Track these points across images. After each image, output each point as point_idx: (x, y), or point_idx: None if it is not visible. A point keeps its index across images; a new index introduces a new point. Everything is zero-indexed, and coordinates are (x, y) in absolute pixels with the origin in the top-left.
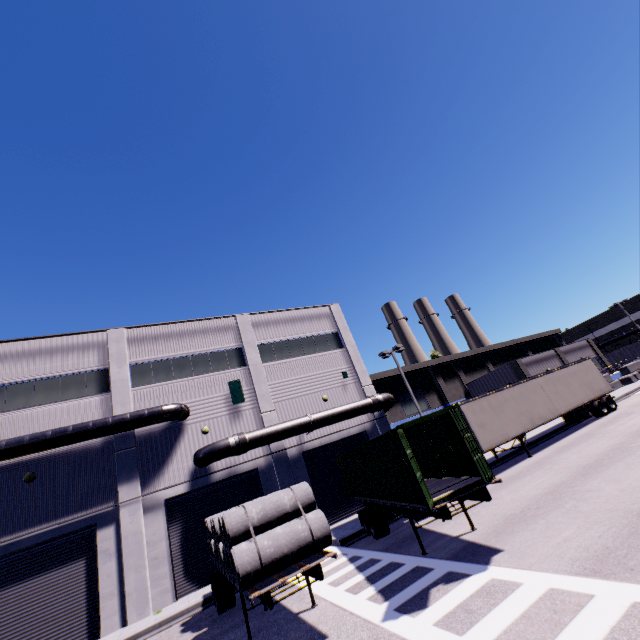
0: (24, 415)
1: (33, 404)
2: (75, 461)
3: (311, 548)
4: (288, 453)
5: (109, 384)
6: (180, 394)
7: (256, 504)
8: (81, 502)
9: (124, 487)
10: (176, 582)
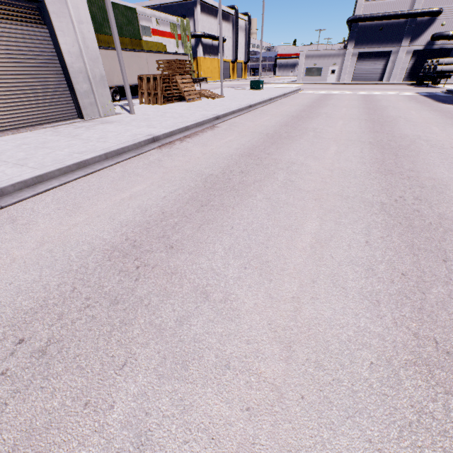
0: (386, 2)
1: None
2: (394, 26)
3: (452, 72)
4: None
5: None
6: (443, 2)
7: (447, 59)
8: (390, 42)
9: (404, 41)
10: (403, 77)
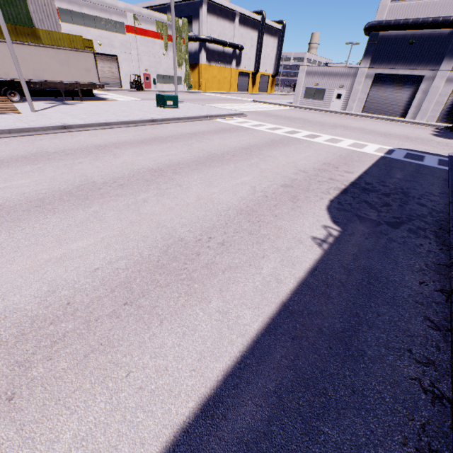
0: (423, 3)
1: None
2: (432, 40)
3: None
4: None
5: None
6: None
7: None
8: (424, 63)
9: (445, 63)
10: (439, 116)
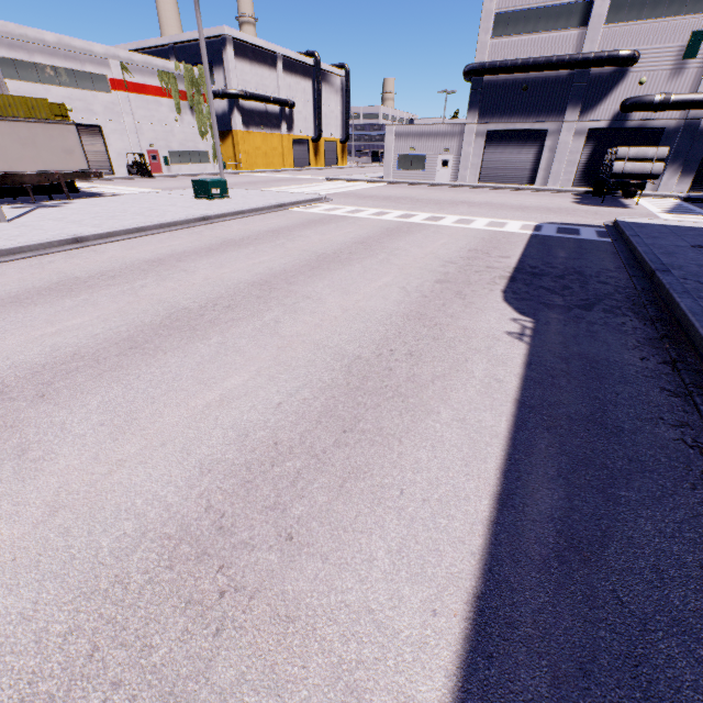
0: (530, 40)
1: (536, 31)
2: (548, 84)
3: (646, 177)
4: (701, 124)
5: (588, 18)
6: (639, 39)
7: (635, 149)
8: (544, 114)
9: (569, 112)
10: (574, 179)
